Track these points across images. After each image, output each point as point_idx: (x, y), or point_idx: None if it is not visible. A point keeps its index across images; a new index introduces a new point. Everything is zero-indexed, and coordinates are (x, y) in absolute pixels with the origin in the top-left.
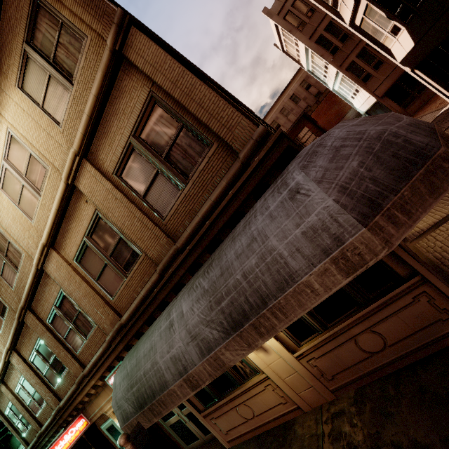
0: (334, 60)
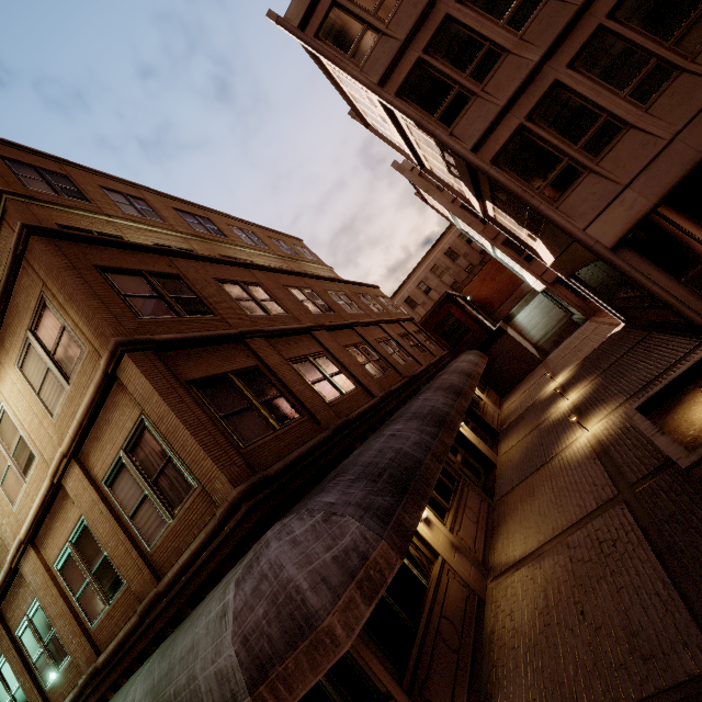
0: (486, 231)
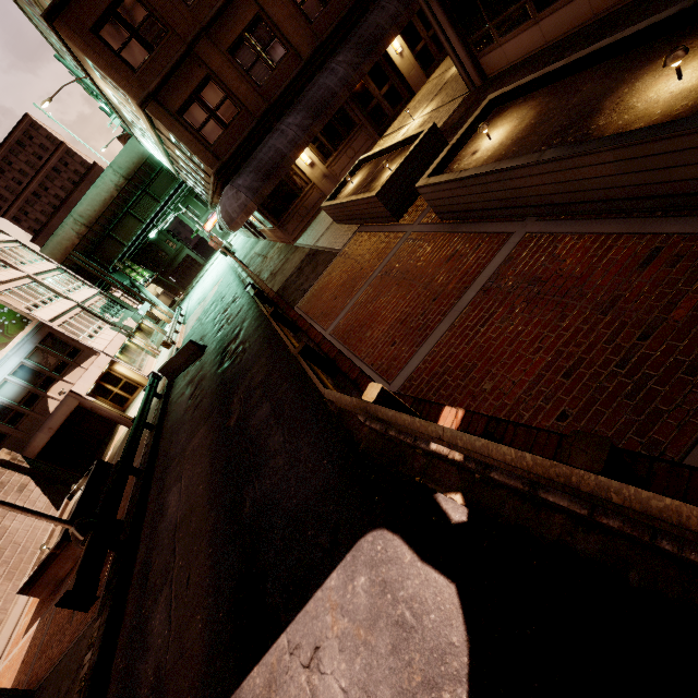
0: None
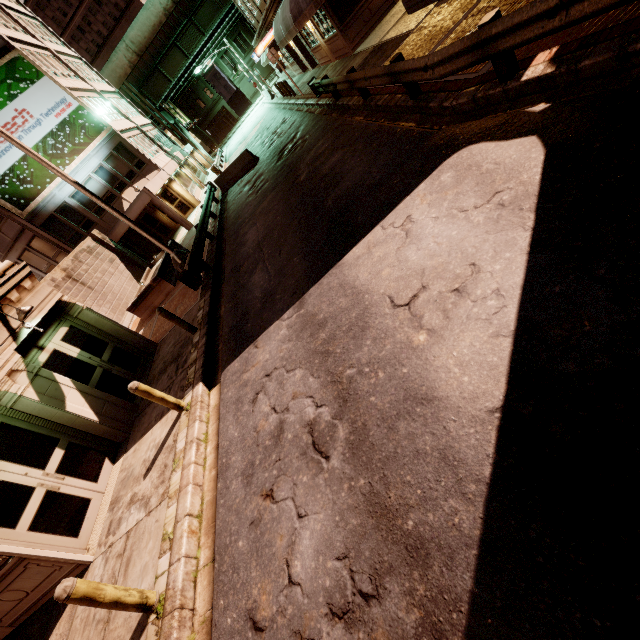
0: None
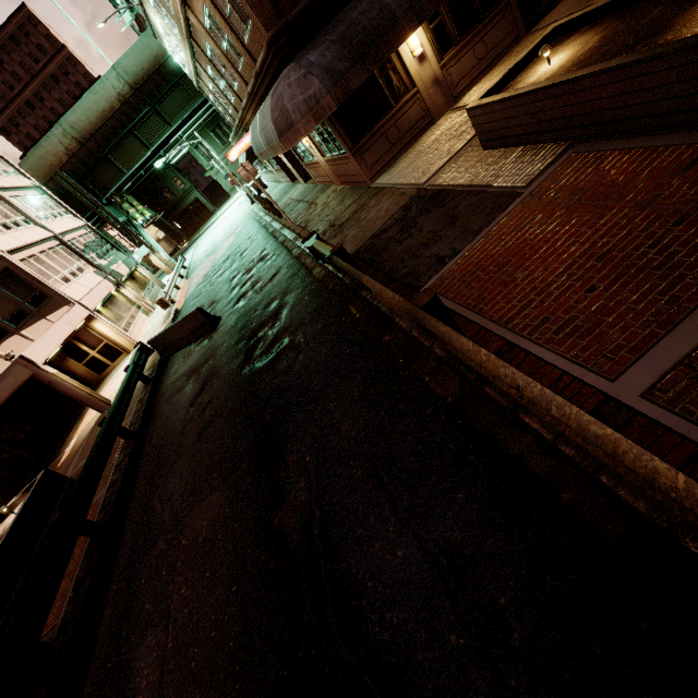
0: None
